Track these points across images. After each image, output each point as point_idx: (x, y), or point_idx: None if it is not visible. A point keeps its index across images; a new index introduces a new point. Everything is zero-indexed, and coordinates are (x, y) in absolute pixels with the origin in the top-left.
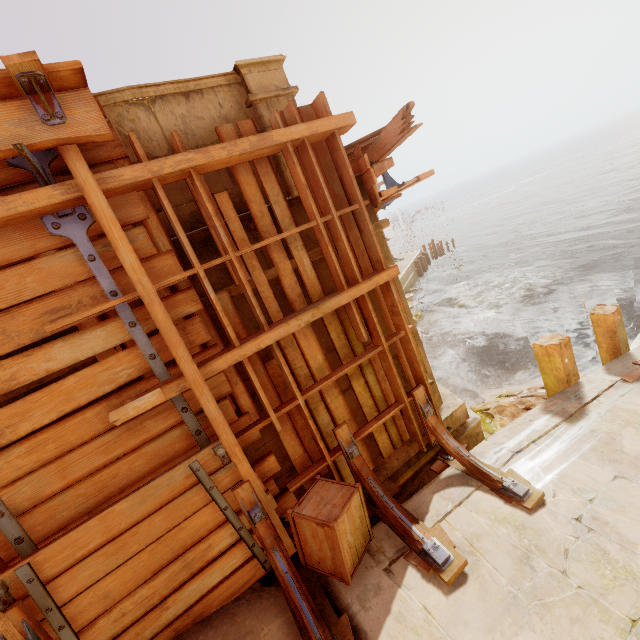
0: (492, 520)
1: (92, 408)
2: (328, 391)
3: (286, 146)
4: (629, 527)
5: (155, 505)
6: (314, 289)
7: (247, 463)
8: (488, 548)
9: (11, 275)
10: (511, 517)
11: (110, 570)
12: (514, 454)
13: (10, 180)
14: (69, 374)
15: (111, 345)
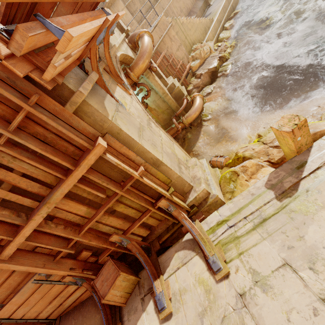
0: (196, 281)
1: None
2: (100, 218)
3: None
4: (269, 313)
5: (29, 294)
6: (48, 179)
7: (62, 271)
8: (187, 301)
9: None
10: (206, 282)
11: (30, 308)
12: (228, 228)
13: None
14: None
15: None
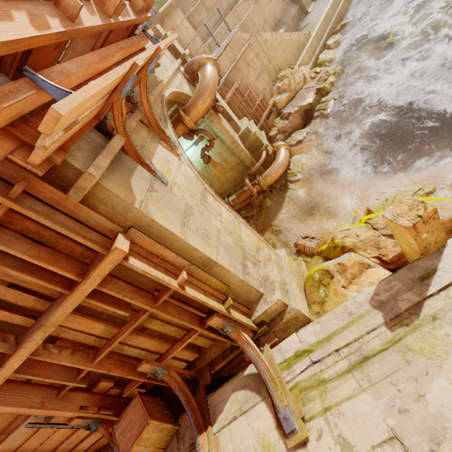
0: (258, 444)
1: None
2: (125, 339)
3: None
4: None
5: (23, 440)
6: (47, 289)
7: (68, 412)
8: None
9: None
10: (273, 447)
11: None
12: (310, 365)
13: None
14: None
15: None
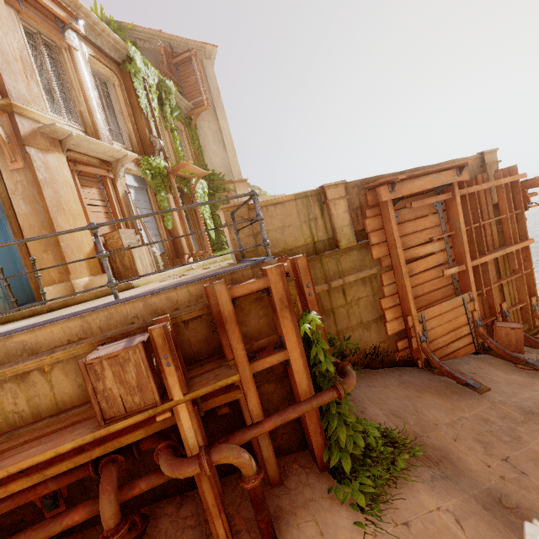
0: None
1: (432, 269)
2: (495, 288)
3: (501, 185)
4: None
5: (451, 308)
6: (496, 243)
7: (477, 303)
8: None
9: (423, 220)
10: None
11: (438, 325)
12: None
13: (428, 190)
14: (423, 257)
15: (440, 249)
